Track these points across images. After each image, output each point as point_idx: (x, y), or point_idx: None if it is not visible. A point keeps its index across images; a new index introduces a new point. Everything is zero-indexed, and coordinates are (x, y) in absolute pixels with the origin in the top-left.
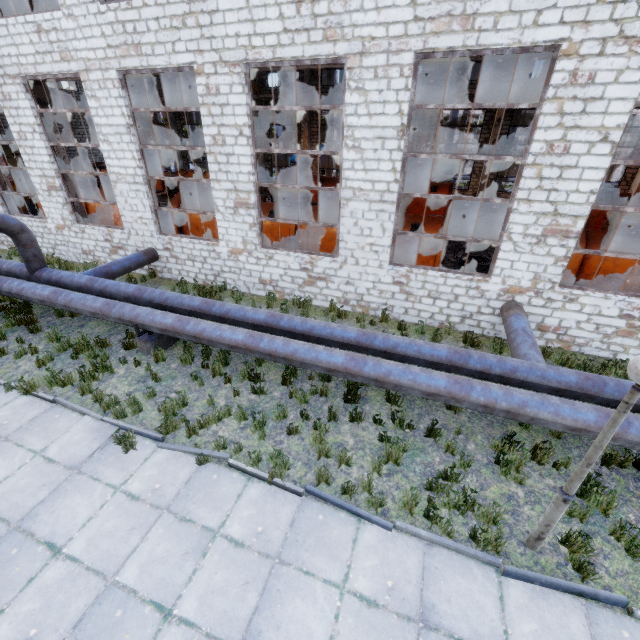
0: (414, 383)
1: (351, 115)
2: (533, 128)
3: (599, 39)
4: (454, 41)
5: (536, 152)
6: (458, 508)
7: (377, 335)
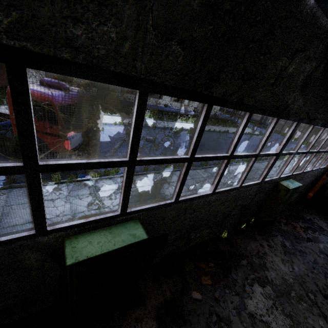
0: None
1: None
2: None
3: None
4: None
5: None
6: None
7: None
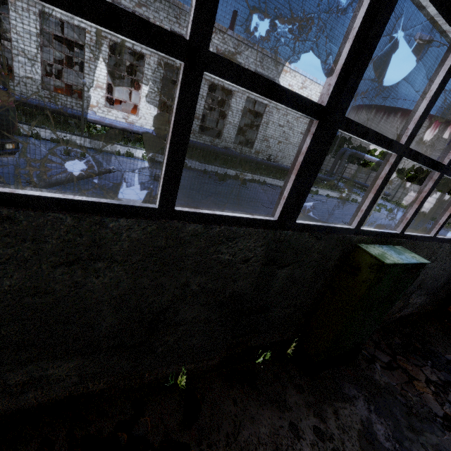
0: (50, 107)
1: (14, 20)
2: (85, 51)
3: (95, 32)
4: (53, 13)
5: (87, 59)
6: (64, 130)
7: (37, 99)
